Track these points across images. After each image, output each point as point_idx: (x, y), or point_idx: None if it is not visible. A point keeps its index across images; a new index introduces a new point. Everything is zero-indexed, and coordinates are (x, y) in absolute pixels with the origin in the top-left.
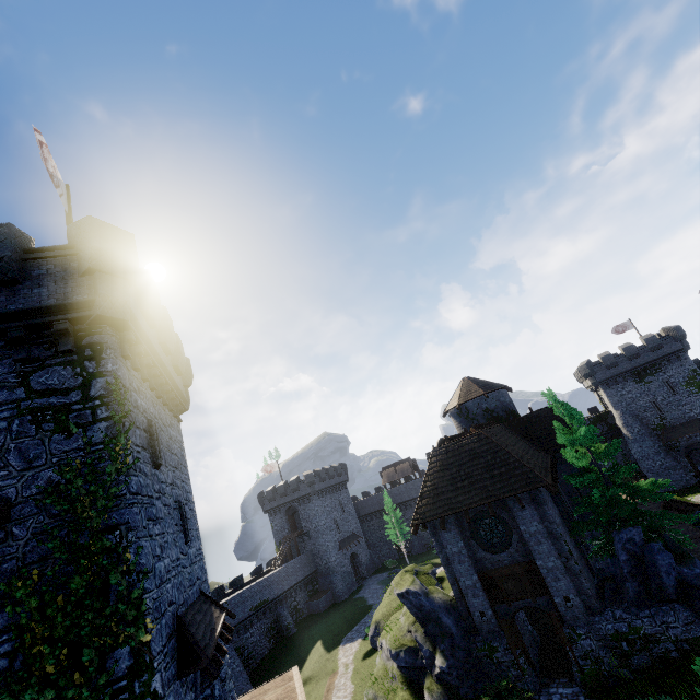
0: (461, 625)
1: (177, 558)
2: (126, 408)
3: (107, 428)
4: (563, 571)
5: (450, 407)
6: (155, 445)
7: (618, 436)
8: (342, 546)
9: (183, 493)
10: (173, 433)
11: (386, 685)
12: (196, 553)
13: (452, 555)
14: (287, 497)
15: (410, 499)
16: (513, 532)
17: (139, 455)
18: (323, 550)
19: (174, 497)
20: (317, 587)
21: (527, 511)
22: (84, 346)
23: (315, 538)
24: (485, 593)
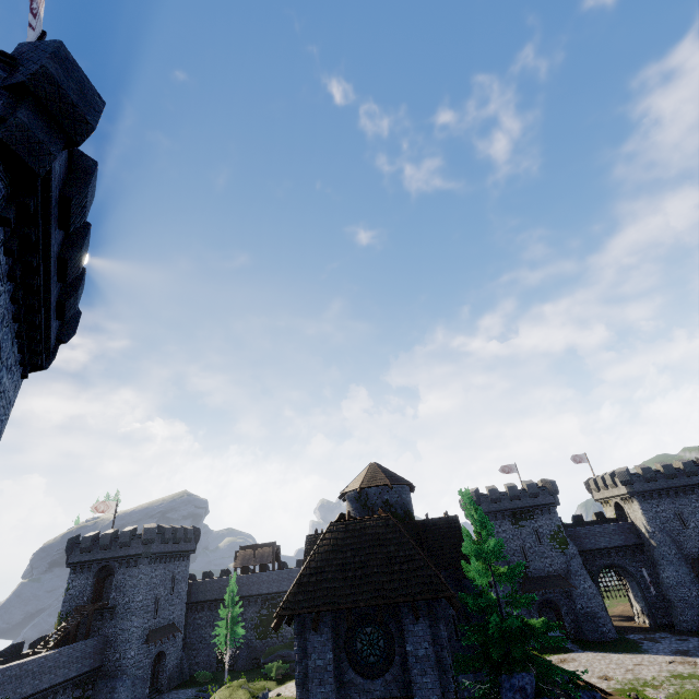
0: None
1: None
2: None
3: None
4: None
5: (349, 488)
6: None
7: None
8: (152, 638)
9: None
10: (6, 382)
11: None
12: None
13: (314, 669)
14: (108, 551)
15: (258, 593)
16: (397, 651)
17: None
18: (123, 638)
19: None
20: (90, 694)
21: (421, 626)
22: None
23: (120, 618)
24: None
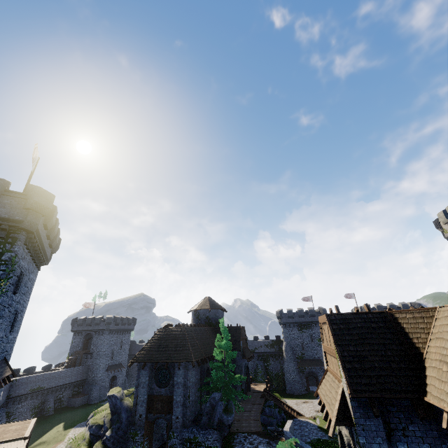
0: (129, 419)
1: (2, 337)
2: (14, 267)
3: (2, 274)
4: (182, 404)
5: (192, 309)
6: (19, 284)
7: (282, 356)
8: (109, 369)
9: (21, 307)
10: (32, 276)
11: (79, 442)
12: (12, 339)
13: (141, 382)
14: (90, 326)
15: None
16: (172, 379)
17: (9, 287)
18: (96, 367)
19: (16, 308)
20: (81, 390)
21: (181, 371)
22: (10, 237)
23: (95, 358)
24: (146, 406)
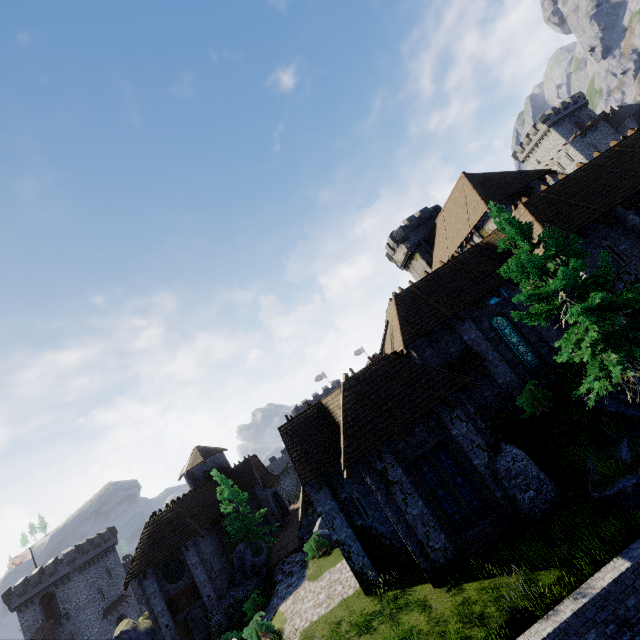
0: (155, 639)
1: None
2: None
3: None
4: (208, 580)
5: (183, 472)
6: None
7: None
8: (107, 613)
9: None
10: None
11: None
12: None
13: (150, 594)
14: (41, 584)
15: None
16: (185, 566)
17: None
18: (84, 626)
19: None
20: None
21: (191, 551)
22: None
23: (75, 617)
24: (169, 611)
